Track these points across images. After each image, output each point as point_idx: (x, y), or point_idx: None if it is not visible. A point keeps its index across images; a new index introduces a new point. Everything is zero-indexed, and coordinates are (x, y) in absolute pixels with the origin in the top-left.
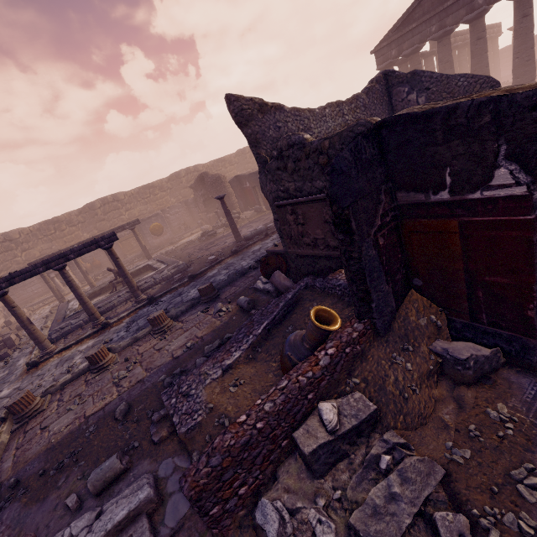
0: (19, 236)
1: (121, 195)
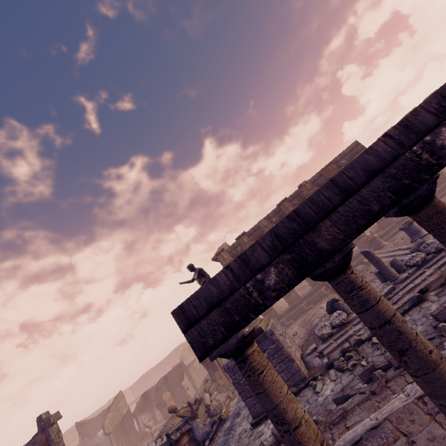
0: (150, 372)
1: (180, 346)
